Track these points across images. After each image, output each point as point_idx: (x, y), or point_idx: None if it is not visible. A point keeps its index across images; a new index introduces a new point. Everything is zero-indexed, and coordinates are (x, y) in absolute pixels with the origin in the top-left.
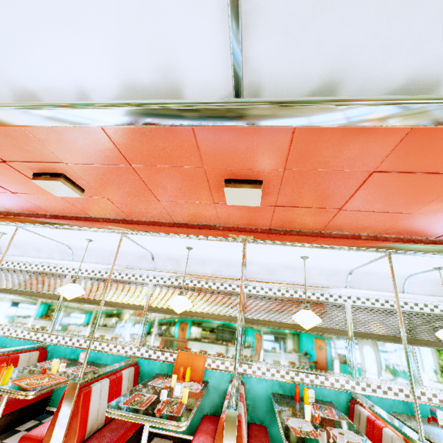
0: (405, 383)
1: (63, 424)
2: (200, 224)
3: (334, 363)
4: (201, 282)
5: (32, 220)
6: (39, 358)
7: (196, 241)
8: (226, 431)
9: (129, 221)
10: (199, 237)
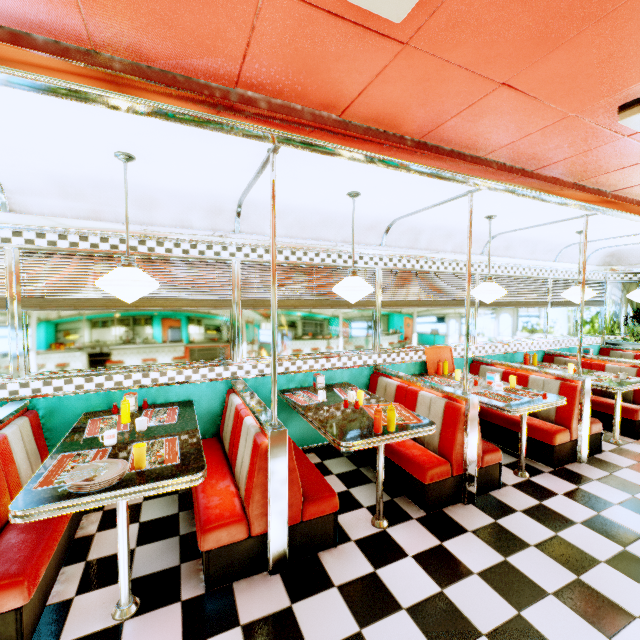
0: (569, 336)
1: (475, 439)
2: (595, 189)
3: (536, 330)
4: (436, 262)
5: (389, 148)
6: None
7: (538, 209)
8: (586, 393)
9: (529, 173)
10: (598, 207)
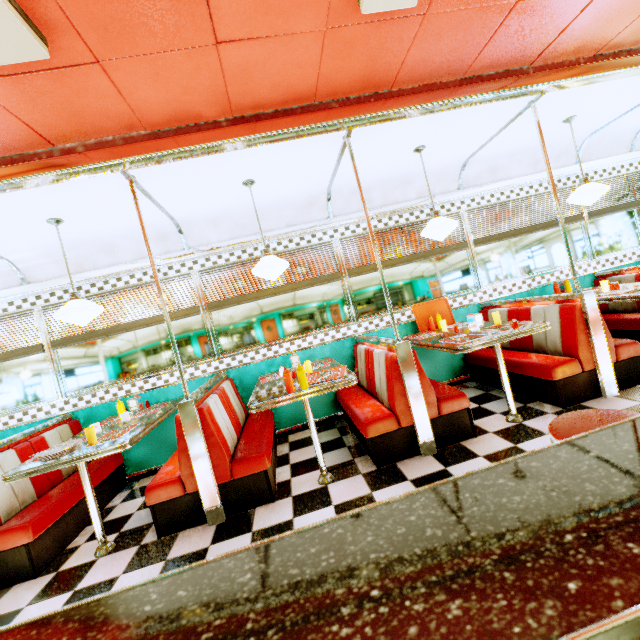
0: (635, 247)
1: (416, 386)
2: (499, 72)
3: (573, 253)
4: (403, 215)
5: (201, 137)
6: (233, 388)
7: (458, 121)
8: (589, 311)
9: (386, 94)
10: (509, 91)
